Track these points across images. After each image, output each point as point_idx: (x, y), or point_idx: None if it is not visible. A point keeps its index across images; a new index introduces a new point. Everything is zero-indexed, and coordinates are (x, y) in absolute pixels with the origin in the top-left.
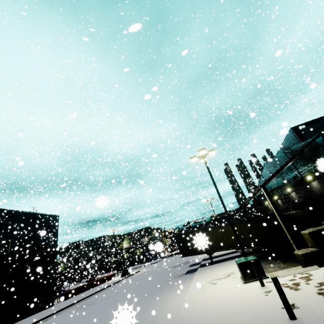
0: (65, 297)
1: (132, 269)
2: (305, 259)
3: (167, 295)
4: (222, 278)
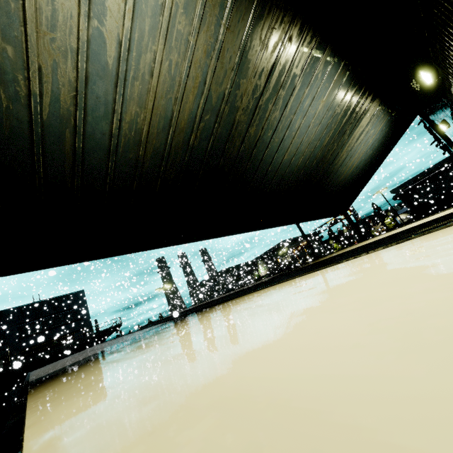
0: None
1: None
2: None
3: None
4: None
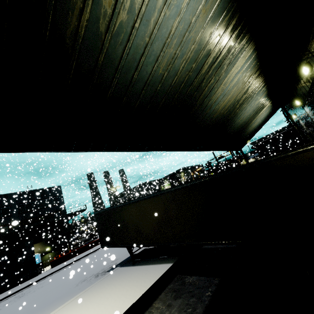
0: (53, 265)
1: None
2: None
3: None
4: None
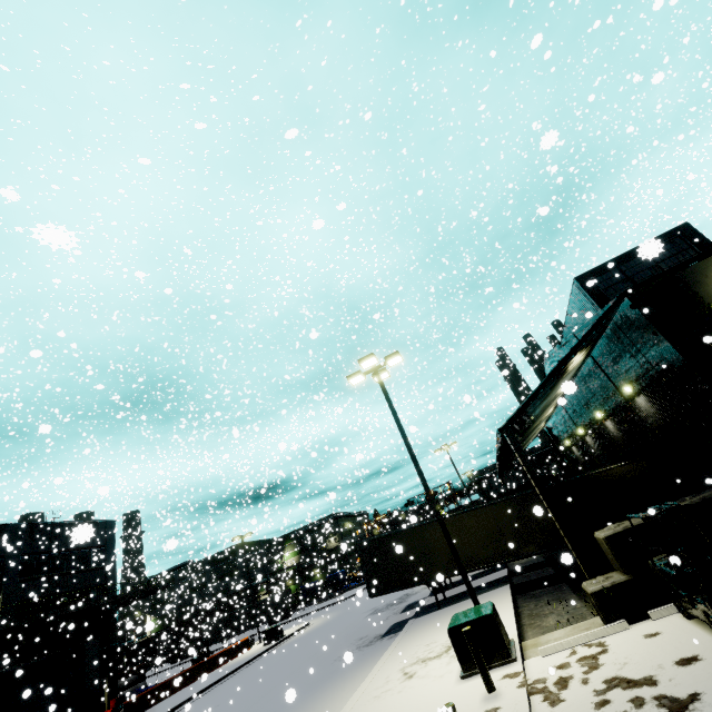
0: None
1: (300, 618)
2: (599, 606)
3: (315, 708)
4: (433, 656)
